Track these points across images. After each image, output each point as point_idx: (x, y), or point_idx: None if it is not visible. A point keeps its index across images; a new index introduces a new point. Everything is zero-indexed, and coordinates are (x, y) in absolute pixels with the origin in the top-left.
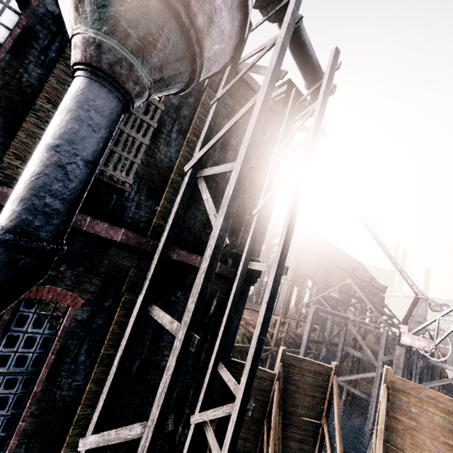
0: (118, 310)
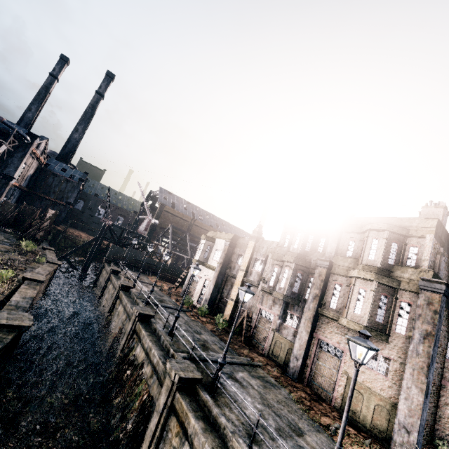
0: None
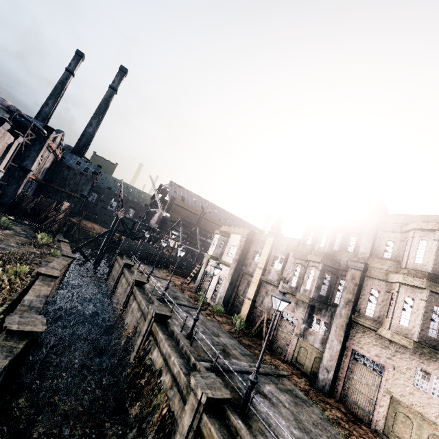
0: None
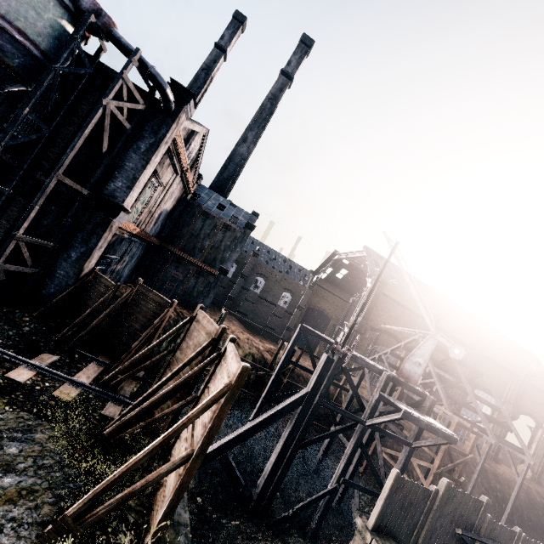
0: (13, 203)
